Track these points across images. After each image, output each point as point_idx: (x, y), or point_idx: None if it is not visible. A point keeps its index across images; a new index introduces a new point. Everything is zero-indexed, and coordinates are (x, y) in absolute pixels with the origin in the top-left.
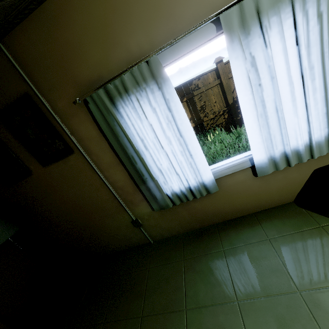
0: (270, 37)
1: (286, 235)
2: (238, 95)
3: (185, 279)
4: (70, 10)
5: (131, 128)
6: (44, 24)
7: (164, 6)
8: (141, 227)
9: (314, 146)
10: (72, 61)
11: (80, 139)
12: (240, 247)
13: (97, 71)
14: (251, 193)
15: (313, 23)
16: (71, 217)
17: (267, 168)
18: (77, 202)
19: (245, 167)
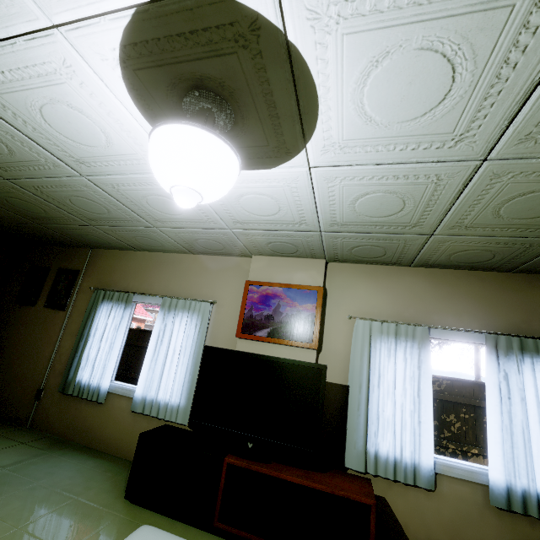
0: (176, 320)
1: (95, 469)
2: (151, 339)
3: (3, 449)
4: (123, 258)
5: (98, 318)
6: (111, 255)
7: (152, 280)
8: (37, 401)
9: (169, 406)
10: (107, 273)
11: (75, 306)
12: (62, 458)
13: (111, 283)
14: (121, 427)
15: (192, 327)
16: (14, 353)
17: (138, 405)
18: (31, 344)
19: (130, 396)
